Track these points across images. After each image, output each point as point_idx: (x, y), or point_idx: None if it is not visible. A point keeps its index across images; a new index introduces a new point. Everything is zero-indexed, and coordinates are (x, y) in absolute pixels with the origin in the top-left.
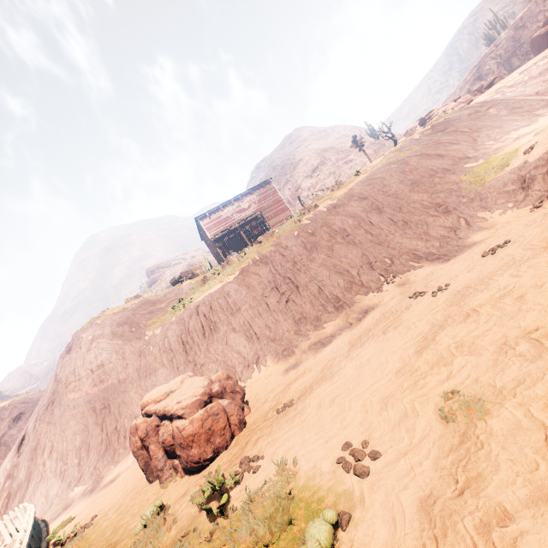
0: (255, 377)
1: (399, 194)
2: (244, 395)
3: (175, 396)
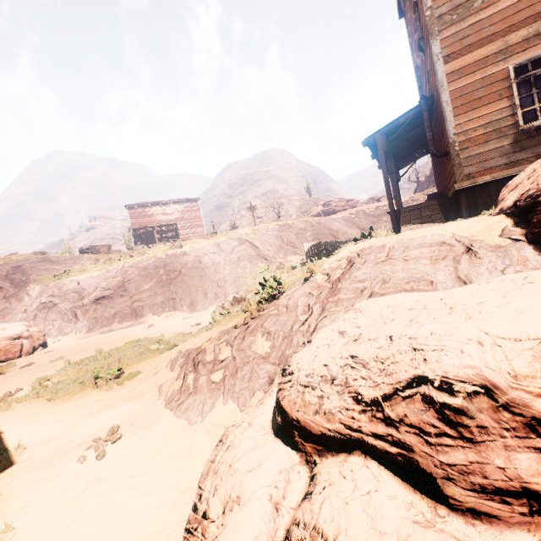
0: (70, 337)
1: (217, 264)
2: (45, 342)
3: (4, 331)
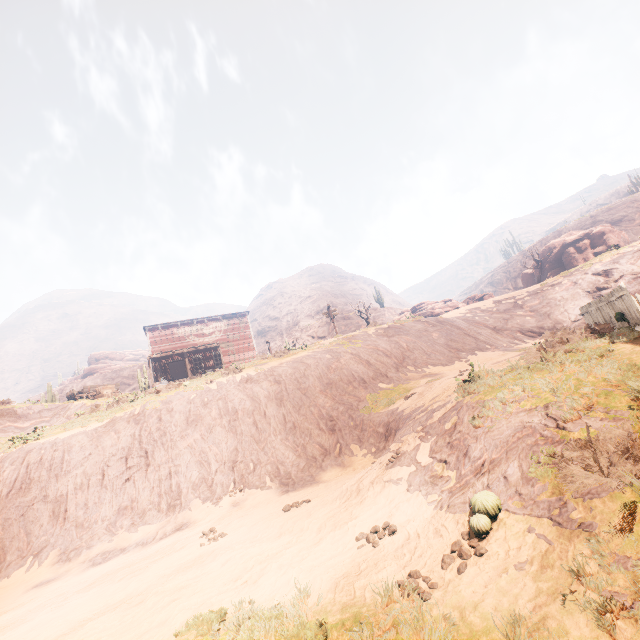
0: (15, 578)
1: (309, 391)
2: None
3: None
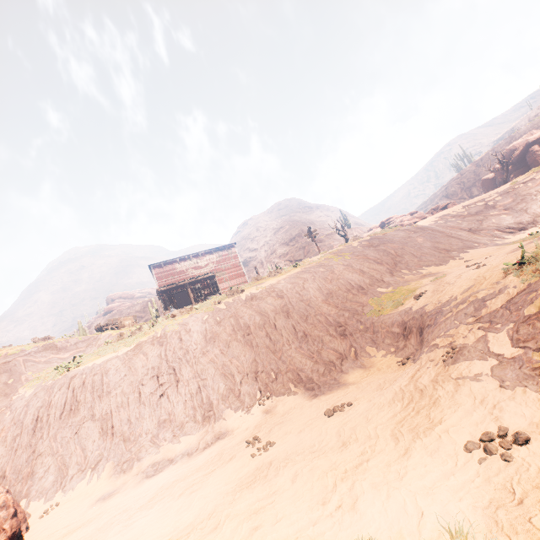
0: (79, 491)
1: (312, 302)
2: (13, 534)
3: None
